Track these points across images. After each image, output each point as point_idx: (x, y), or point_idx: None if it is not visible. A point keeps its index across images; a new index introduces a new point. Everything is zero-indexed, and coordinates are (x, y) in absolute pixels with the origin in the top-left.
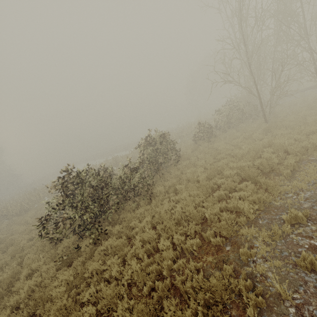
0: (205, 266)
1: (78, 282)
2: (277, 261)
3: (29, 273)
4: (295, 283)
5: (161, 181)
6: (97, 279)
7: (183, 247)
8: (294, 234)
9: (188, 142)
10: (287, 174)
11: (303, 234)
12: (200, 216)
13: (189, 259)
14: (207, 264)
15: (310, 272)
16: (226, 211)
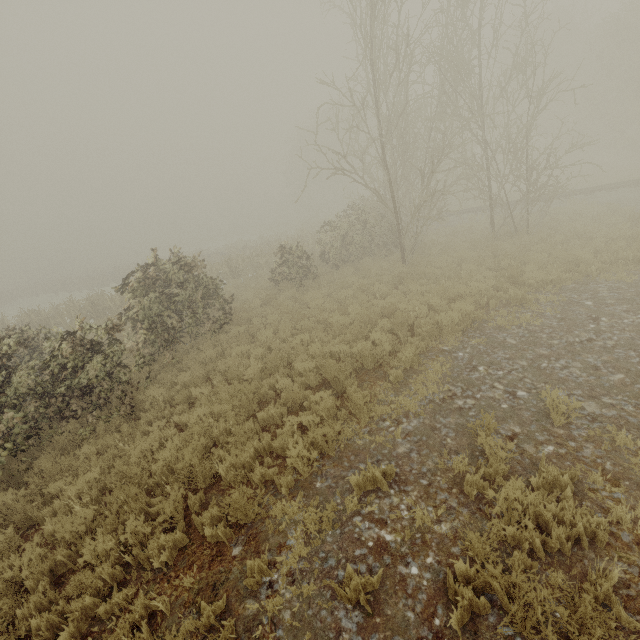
0: (174, 601)
1: None
2: (307, 585)
3: None
4: (321, 636)
5: (174, 369)
6: None
7: (138, 556)
8: (363, 514)
9: (264, 282)
10: (398, 377)
11: (375, 514)
12: (209, 470)
13: (149, 583)
14: (179, 597)
15: (356, 606)
16: (269, 456)
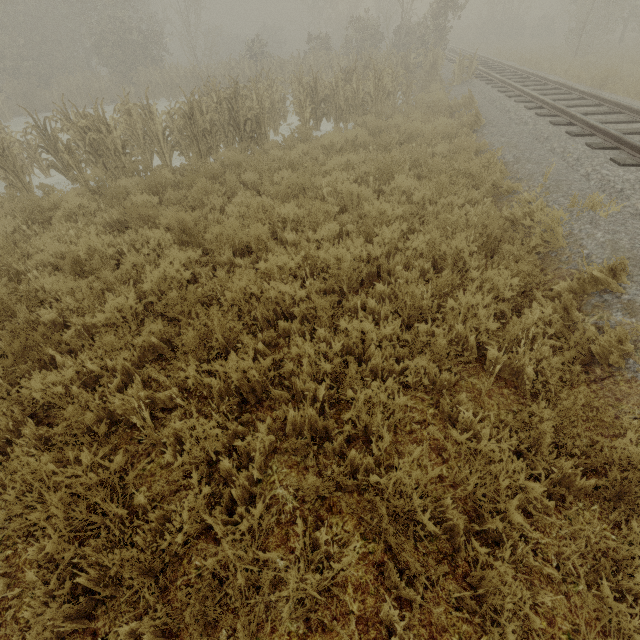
0: None
1: None
2: None
3: None
4: None
5: None
6: None
7: None
8: None
9: None
10: None
11: None
12: None
13: None
14: None
15: None
16: None
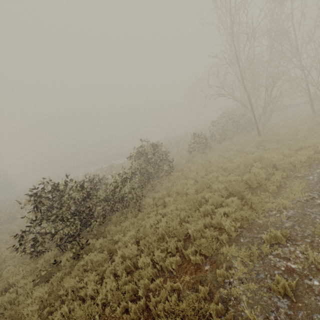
0: (182, 286)
1: (52, 300)
2: (252, 284)
3: (6, 287)
4: (267, 309)
5: (152, 192)
6: (73, 297)
7: (162, 265)
8: (273, 254)
9: (184, 153)
10: (273, 190)
11: (281, 255)
12: (184, 232)
13: (168, 278)
14: (184, 285)
15: (283, 297)
16: (210, 227)
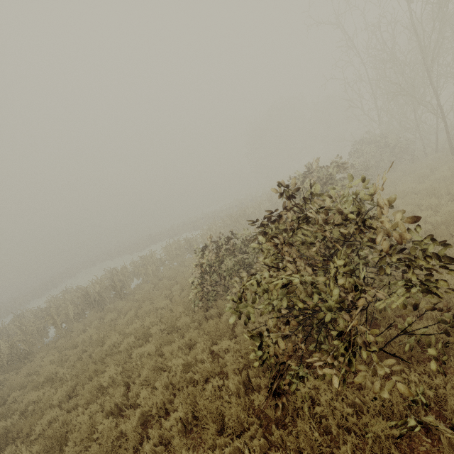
0: None
1: None
2: None
3: None
4: None
5: None
6: None
7: None
8: None
9: None
10: None
11: None
12: None
13: None
14: None
15: None
16: None
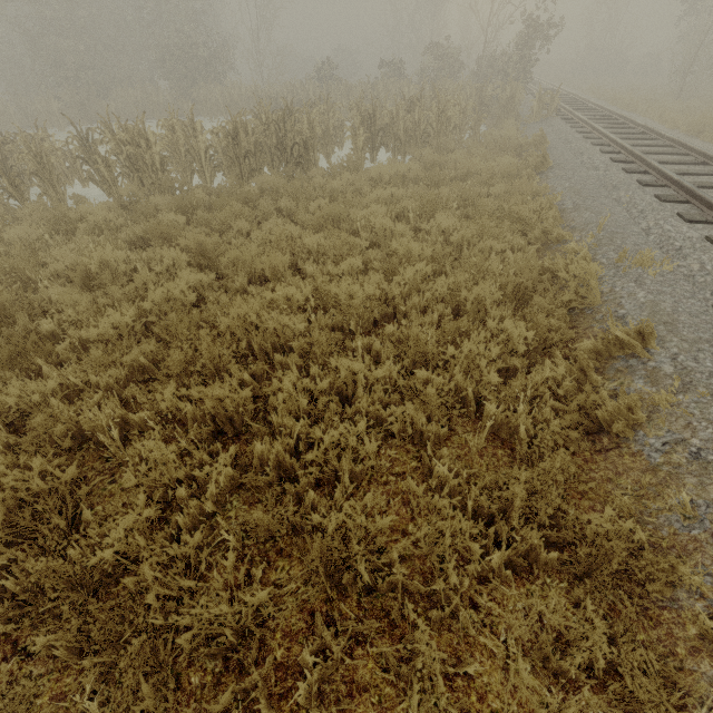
0: None
1: None
2: None
3: None
4: None
5: None
6: None
7: None
8: None
9: None
10: None
11: None
12: None
13: None
14: None
15: None
16: None
